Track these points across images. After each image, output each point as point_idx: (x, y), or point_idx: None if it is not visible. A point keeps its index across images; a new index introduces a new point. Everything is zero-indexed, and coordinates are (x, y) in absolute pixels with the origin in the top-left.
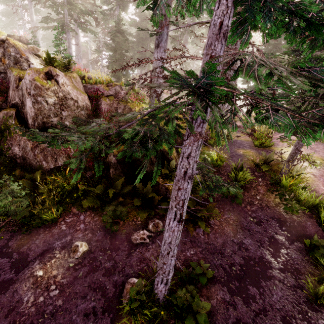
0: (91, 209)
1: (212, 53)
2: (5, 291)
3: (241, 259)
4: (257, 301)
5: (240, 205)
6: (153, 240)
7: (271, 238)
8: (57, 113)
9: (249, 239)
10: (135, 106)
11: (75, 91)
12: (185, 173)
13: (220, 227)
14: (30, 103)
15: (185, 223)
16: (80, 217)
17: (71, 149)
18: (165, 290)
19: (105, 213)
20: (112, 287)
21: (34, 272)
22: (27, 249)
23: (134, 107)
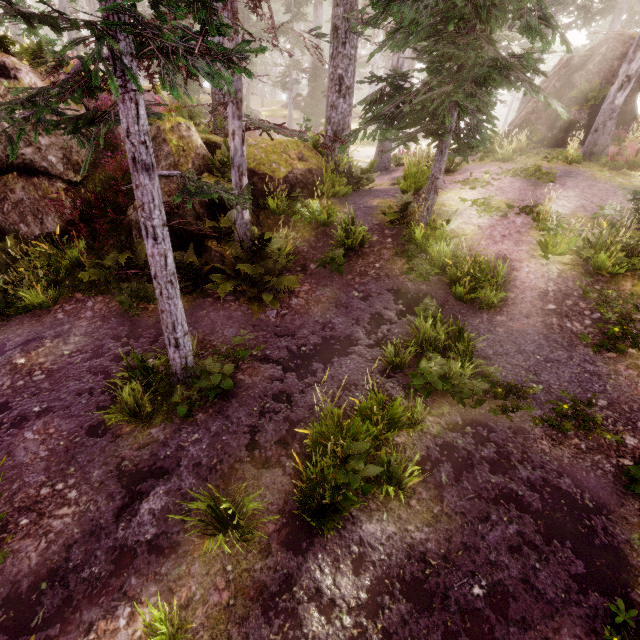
0: (105, 293)
1: None
2: None
3: (319, 339)
4: (317, 375)
5: (342, 275)
6: (196, 326)
7: (376, 314)
8: (30, 140)
9: (342, 317)
10: (166, 122)
11: None
12: (134, 161)
13: (306, 306)
14: None
15: (250, 304)
16: (87, 304)
17: (67, 204)
18: (181, 359)
19: (121, 292)
20: (120, 371)
21: (12, 360)
22: (4, 340)
23: (164, 124)
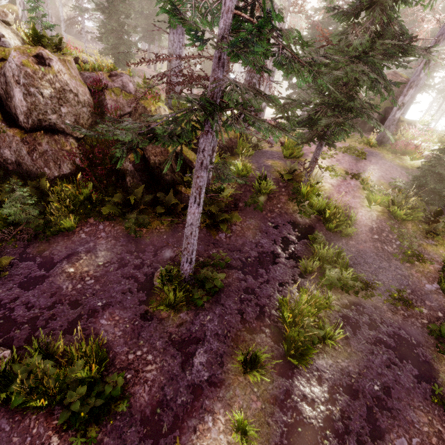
0: (110, 219)
1: (215, 76)
2: (42, 283)
3: (256, 253)
4: (264, 277)
5: (261, 212)
6: (178, 244)
7: (284, 238)
8: (56, 109)
9: (265, 239)
10: (151, 105)
11: (74, 81)
12: (201, 164)
13: (242, 231)
14: (20, 95)
15: (208, 229)
16: (99, 227)
17: (76, 154)
18: (190, 269)
19: (127, 221)
20: (143, 276)
21: (65, 269)
22: (49, 254)
23: (150, 106)
